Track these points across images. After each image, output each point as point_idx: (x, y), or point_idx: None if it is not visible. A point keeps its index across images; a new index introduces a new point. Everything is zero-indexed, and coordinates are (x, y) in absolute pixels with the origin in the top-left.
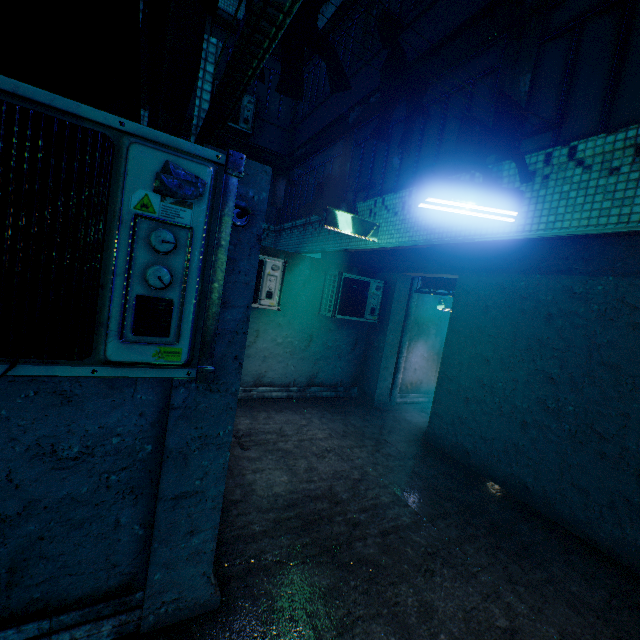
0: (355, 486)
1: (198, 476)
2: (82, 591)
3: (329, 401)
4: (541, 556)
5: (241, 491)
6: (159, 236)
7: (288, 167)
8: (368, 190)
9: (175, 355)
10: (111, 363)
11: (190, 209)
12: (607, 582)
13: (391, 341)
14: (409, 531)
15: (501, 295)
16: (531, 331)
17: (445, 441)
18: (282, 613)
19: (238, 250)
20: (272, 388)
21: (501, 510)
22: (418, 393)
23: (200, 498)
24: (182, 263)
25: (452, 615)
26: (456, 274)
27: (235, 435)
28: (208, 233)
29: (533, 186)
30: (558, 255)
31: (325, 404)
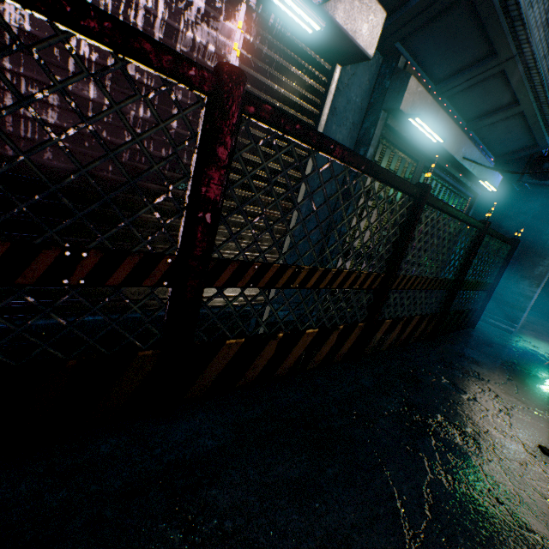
0: None
1: None
2: None
3: None
4: None
5: None
6: None
7: None
8: None
9: None
10: None
11: None
12: (529, 312)
13: None
14: None
15: None
16: None
17: None
18: None
19: None
20: None
21: None
22: None
23: None
24: None
25: None
26: None
27: None
28: None
29: None
30: None
31: None
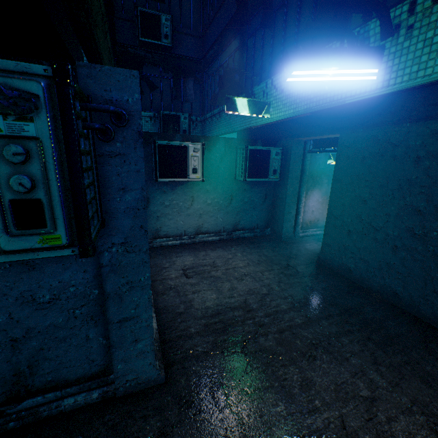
0: (263, 299)
1: (132, 307)
2: (76, 375)
3: (249, 240)
4: (403, 344)
5: (184, 306)
6: (9, 150)
7: (204, 68)
8: (261, 75)
9: (56, 240)
10: (8, 252)
11: (32, 122)
12: None
13: (291, 193)
14: (299, 329)
15: (375, 146)
16: (401, 173)
17: (333, 262)
18: (205, 385)
19: (125, 146)
20: (208, 234)
21: (374, 311)
22: (316, 228)
23: (137, 320)
24: (39, 169)
25: (326, 387)
26: (338, 133)
27: (183, 269)
28: (57, 140)
29: (398, 39)
30: (428, 102)
31: (246, 242)
